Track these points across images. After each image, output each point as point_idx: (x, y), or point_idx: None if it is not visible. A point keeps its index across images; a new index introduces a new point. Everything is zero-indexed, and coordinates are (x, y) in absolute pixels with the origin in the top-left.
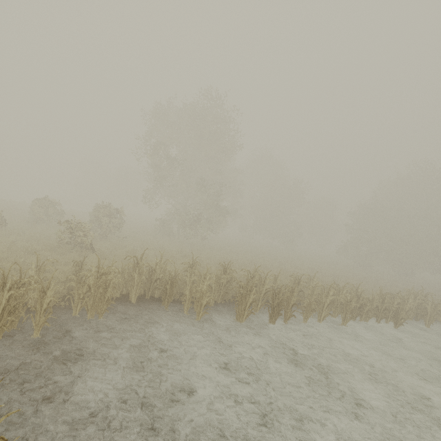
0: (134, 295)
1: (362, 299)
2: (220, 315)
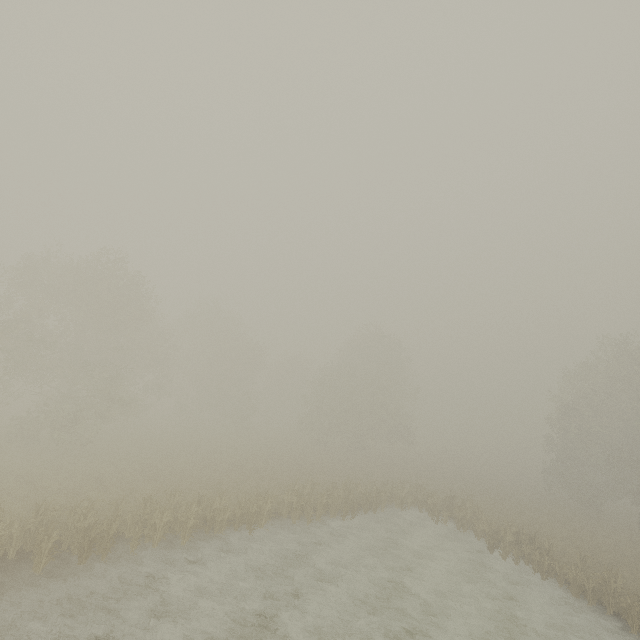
0: None
1: (215, 510)
2: (14, 569)
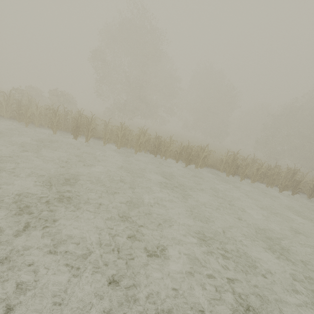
0: (6, 113)
1: (161, 142)
2: (48, 131)
